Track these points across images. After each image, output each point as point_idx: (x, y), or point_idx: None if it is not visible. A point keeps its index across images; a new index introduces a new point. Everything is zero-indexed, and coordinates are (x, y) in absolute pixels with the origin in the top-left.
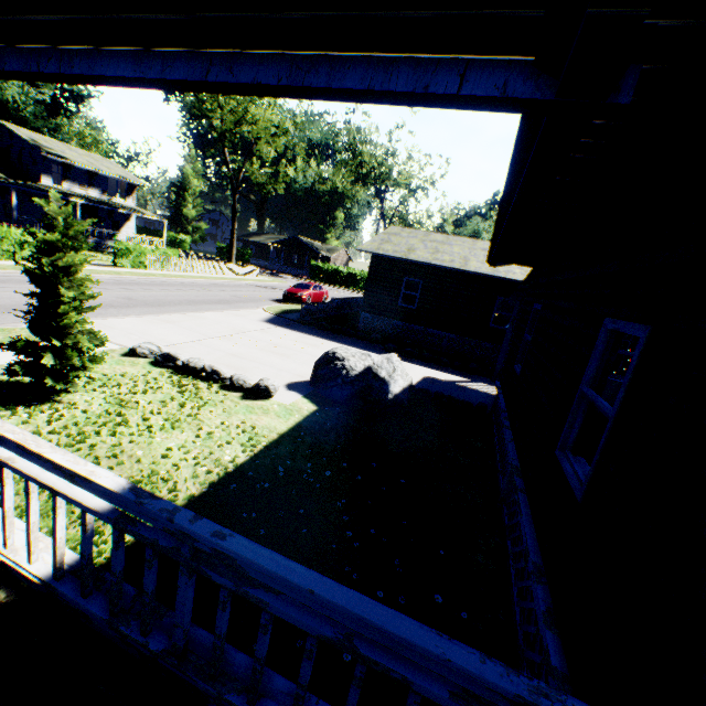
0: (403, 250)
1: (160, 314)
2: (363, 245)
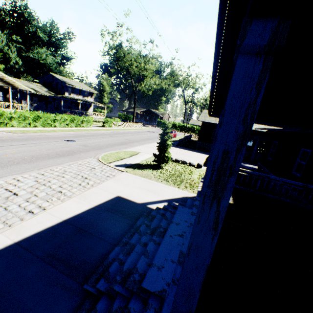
0: (213, 120)
1: (143, 145)
2: (199, 118)
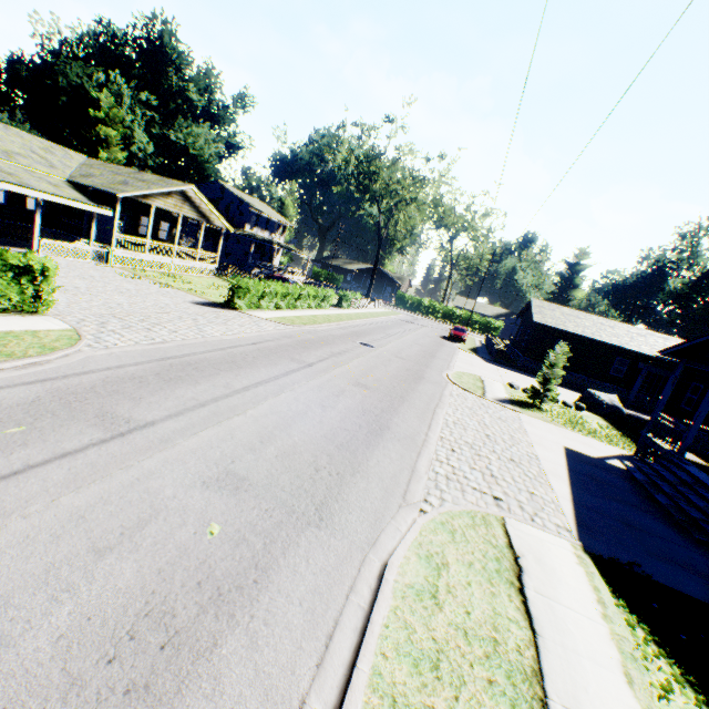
0: (559, 323)
1: (454, 358)
2: (534, 317)
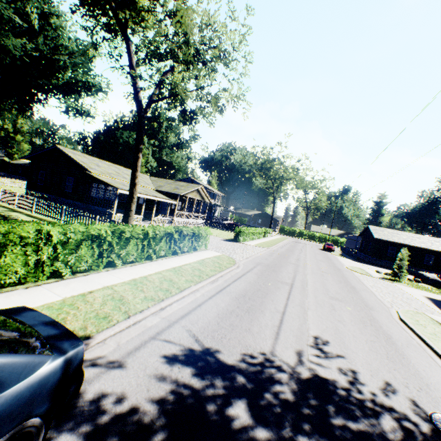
0: (389, 238)
1: (339, 260)
2: (374, 235)
